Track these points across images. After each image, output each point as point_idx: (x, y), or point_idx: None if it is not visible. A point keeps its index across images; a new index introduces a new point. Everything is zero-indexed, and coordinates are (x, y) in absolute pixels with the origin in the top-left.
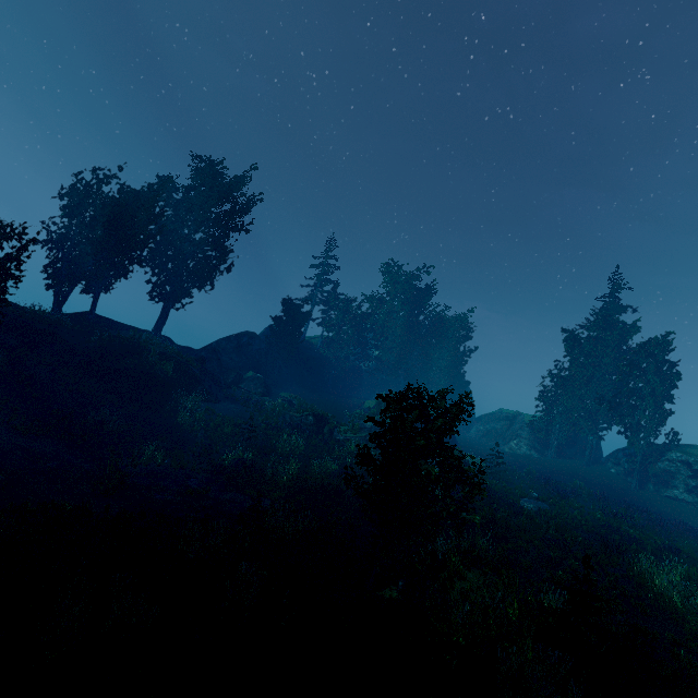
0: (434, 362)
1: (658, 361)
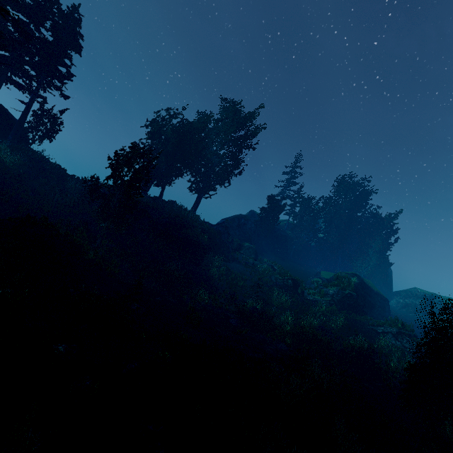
0: (368, 248)
1: None
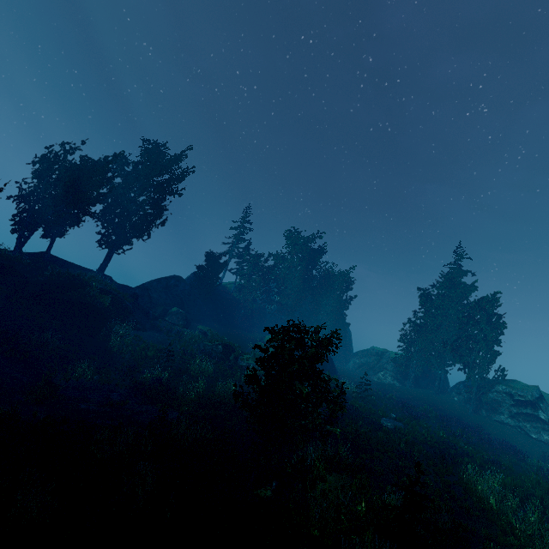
0: (322, 307)
1: (488, 314)
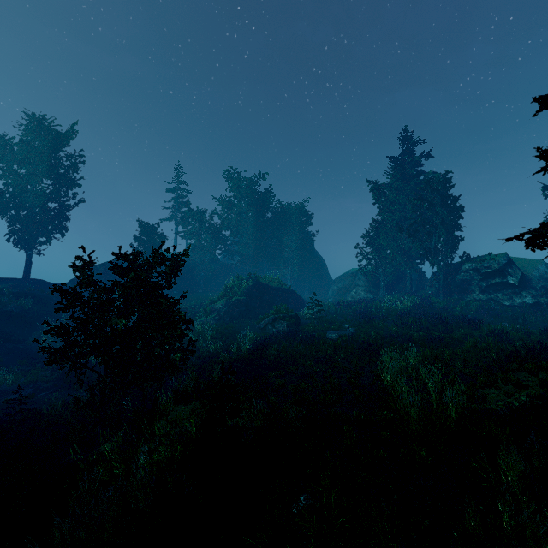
0: (285, 245)
1: (442, 194)
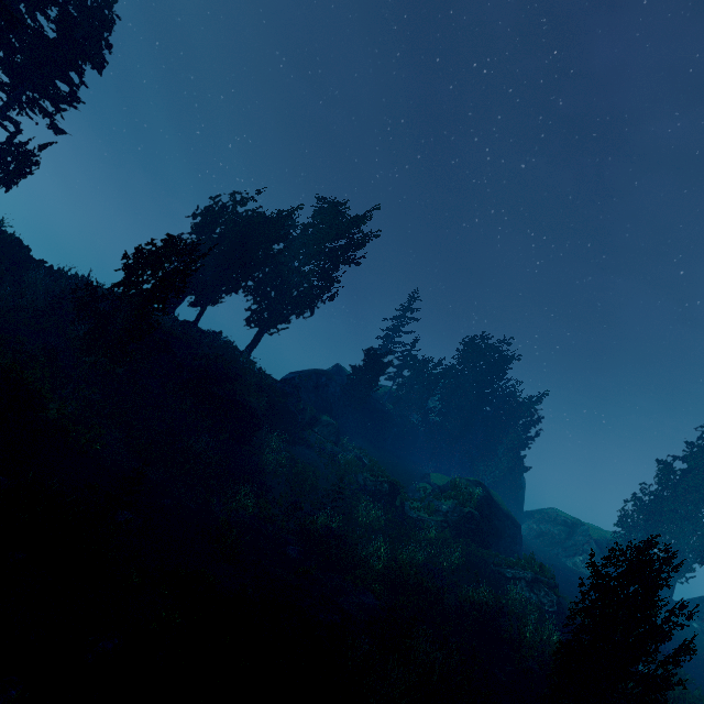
0: (497, 443)
1: None
